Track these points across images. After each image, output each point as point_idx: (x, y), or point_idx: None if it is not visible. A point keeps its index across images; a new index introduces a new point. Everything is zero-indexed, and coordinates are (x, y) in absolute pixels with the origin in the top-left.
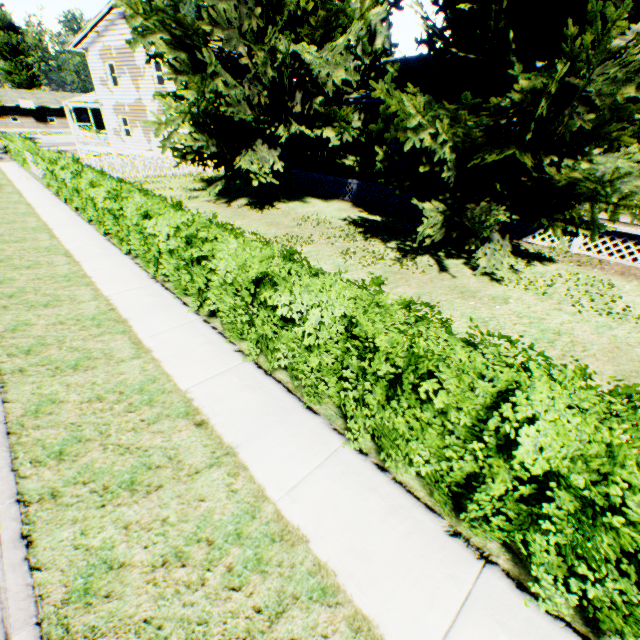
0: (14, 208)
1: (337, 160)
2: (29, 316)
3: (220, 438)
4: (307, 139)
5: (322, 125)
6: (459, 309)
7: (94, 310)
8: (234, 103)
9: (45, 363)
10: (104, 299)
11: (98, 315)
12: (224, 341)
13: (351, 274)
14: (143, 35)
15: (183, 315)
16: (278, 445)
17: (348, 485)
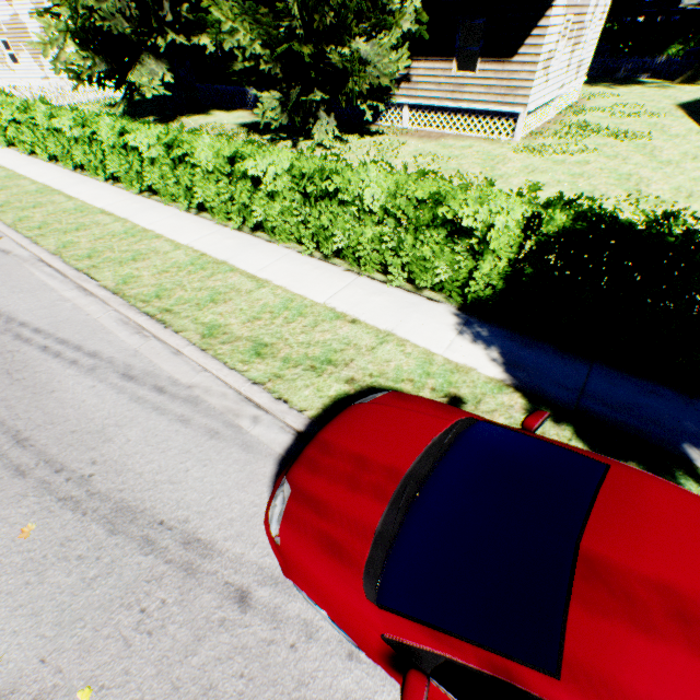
0: None
1: (227, 68)
2: None
3: (120, 217)
4: (194, 49)
5: (199, 33)
6: None
7: (36, 189)
8: (109, 17)
9: (16, 209)
10: (41, 184)
11: (40, 190)
12: (124, 191)
13: None
14: None
15: (98, 185)
16: (149, 216)
17: (178, 220)
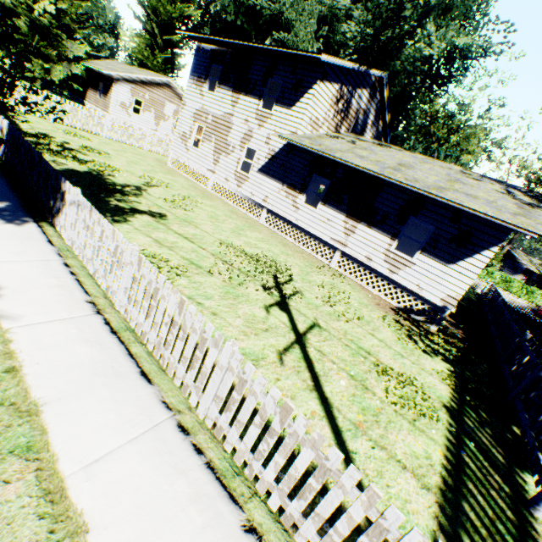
0: None
1: None
2: None
3: None
4: None
5: None
6: None
7: None
8: None
9: None
10: None
11: None
12: None
13: None
14: None
15: None
16: None
17: None
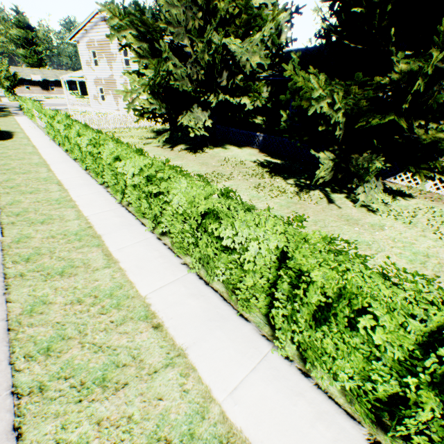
0: (24, 149)
1: (249, 119)
2: (30, 231)
3: (173, 340)
4: (229, 104)
5: (240, 95)
6: (347, 233)
7: (77, 227)
8: (179, 78)
9: (39, 269)
10: (84, 218)
11: (79, 231)
12: (173, 255)
13: (263, 203)
14: (118, 31)
15: (142, 233)
16: (219, 348)
17: (279, 389)
